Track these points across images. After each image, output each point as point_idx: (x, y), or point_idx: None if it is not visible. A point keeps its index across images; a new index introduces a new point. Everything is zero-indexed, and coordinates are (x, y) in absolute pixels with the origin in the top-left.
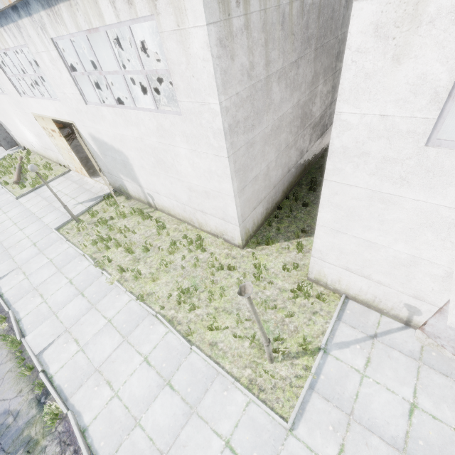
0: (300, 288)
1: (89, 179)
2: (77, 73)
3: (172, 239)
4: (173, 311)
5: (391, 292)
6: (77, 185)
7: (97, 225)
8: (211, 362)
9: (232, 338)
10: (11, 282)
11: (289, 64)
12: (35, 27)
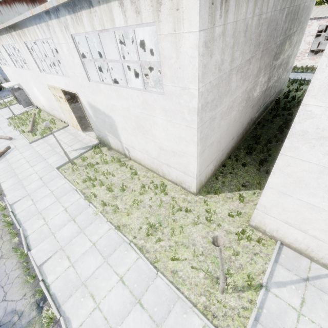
0: (243, 232)
1: (81, 133)
2: (86, 59)
3: (142, 184)
4: (143, 241)
5: (324, 245)
6: (72, 136)
7: (87, 168)
8: (173, 288)
9: (189, 269)
10: (22, 206)
11: (245, 61)
12: (61, 26)
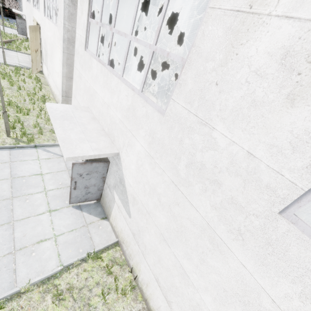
0: None
1: None
2: None
3: (35, 91)
4: None
5: None
6: (29, 60)
7: (13, 72)
8: None
9: None
10: None
11: None
12: None
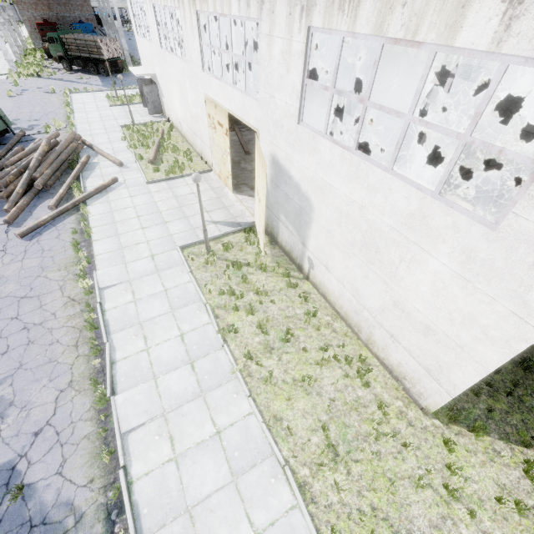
0: None
1: (230, 192)
2: (316, 83)
3: (326, 345)
4: (308, 472)
5: None
6: (214, 194)
7: (229, 266)
8: None
9: None
10: (116, 298)
11: None
12: (293, 3)
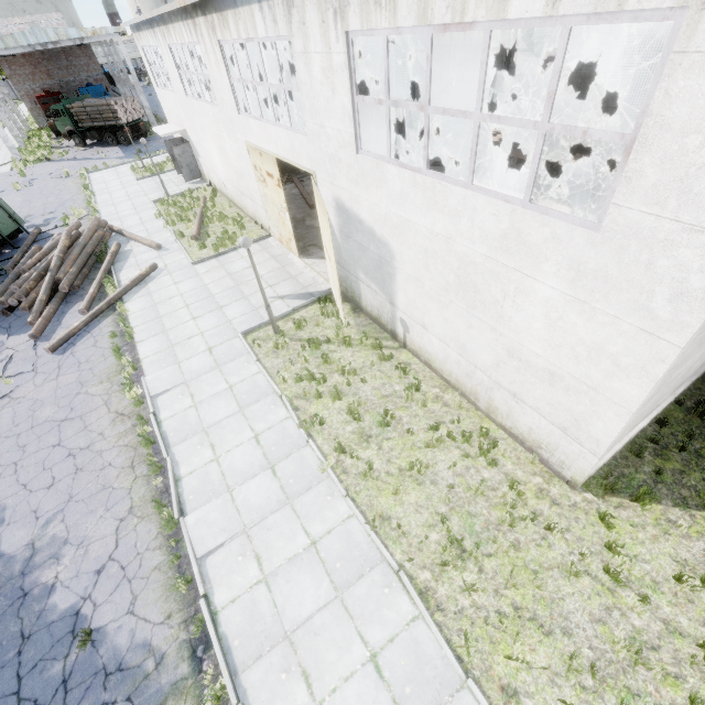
0: None
1: (296, 258)
2: (368, 99)
3: (435, 422)
4: (429, 575)
5: None
6: (277, 263)
7: (304, 347)
8: None
9: (551, 698)
10: (173, 405)
11: None
12: (324, 8)
